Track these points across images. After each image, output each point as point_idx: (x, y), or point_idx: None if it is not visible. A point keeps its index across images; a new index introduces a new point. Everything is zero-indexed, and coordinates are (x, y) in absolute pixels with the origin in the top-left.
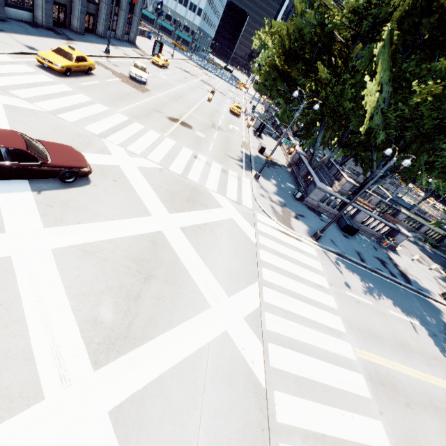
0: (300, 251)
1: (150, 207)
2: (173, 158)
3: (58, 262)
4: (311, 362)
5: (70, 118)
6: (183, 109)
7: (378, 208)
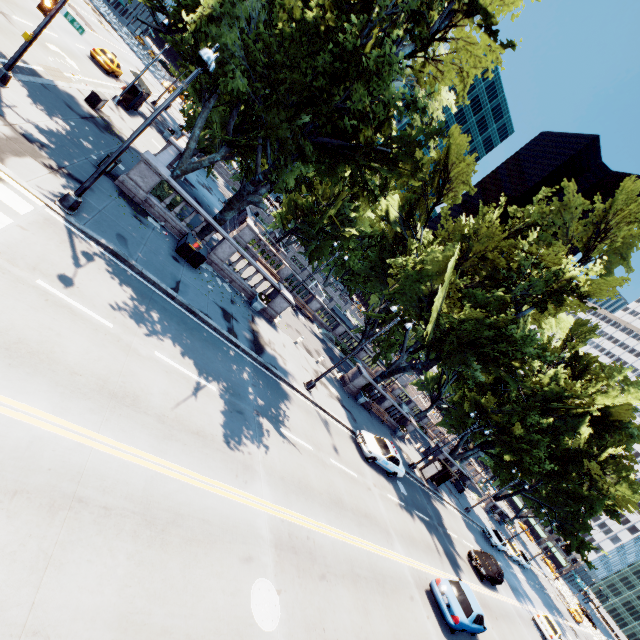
0: None
1: None
2: None
3: None
4: None
5: None
6: None
7: (290, 286)
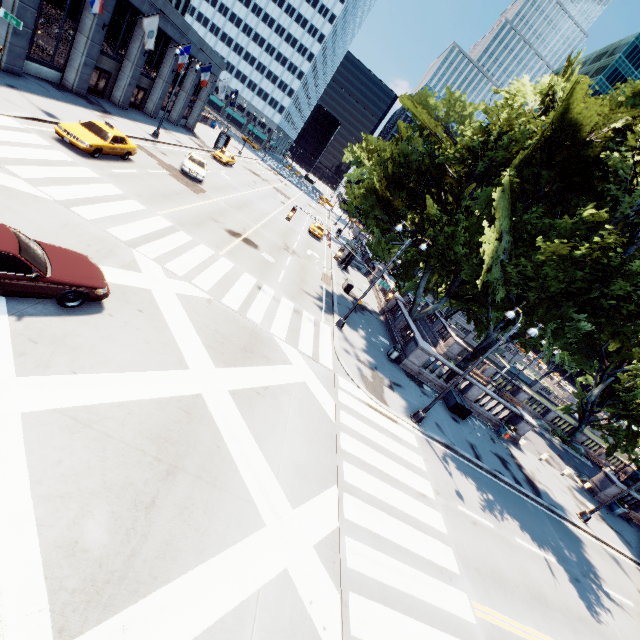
0: (396, 439)
1: (189, 355)
2: (229, 286)
3: (28, 436)
4: (412, 627)
5: (89, 213)
6: (248, 222)
7: (494, 382)
